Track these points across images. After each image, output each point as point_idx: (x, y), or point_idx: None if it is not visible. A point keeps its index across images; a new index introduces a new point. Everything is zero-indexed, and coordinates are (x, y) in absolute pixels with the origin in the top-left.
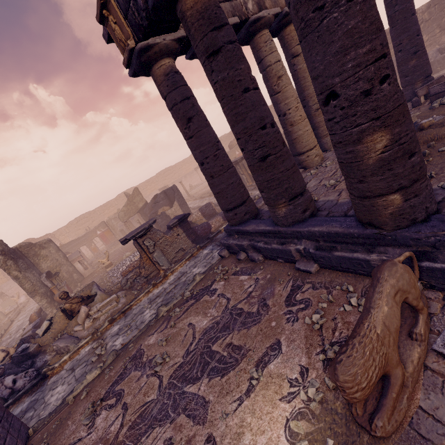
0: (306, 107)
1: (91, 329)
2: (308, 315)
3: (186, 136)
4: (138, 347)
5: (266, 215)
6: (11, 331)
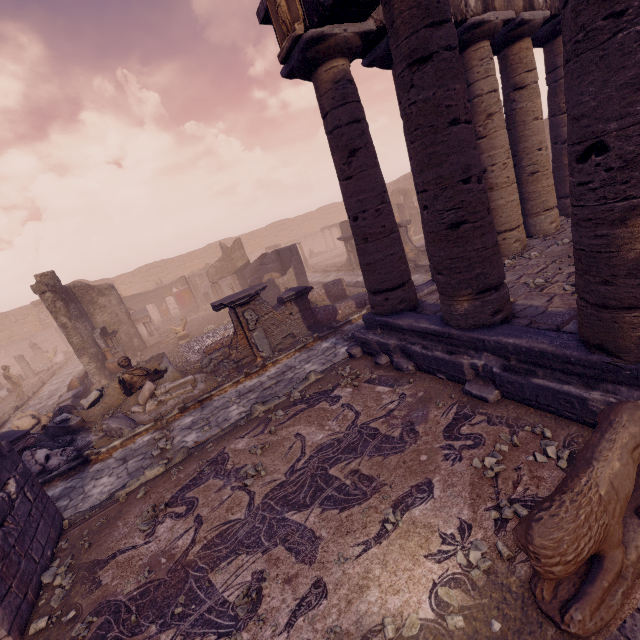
0: (517, 167)
1: (154, 414)
2: (477, 456)
3: (343, 175)
4: (221, 449)
5: (430, 309)
6: (41, 395)
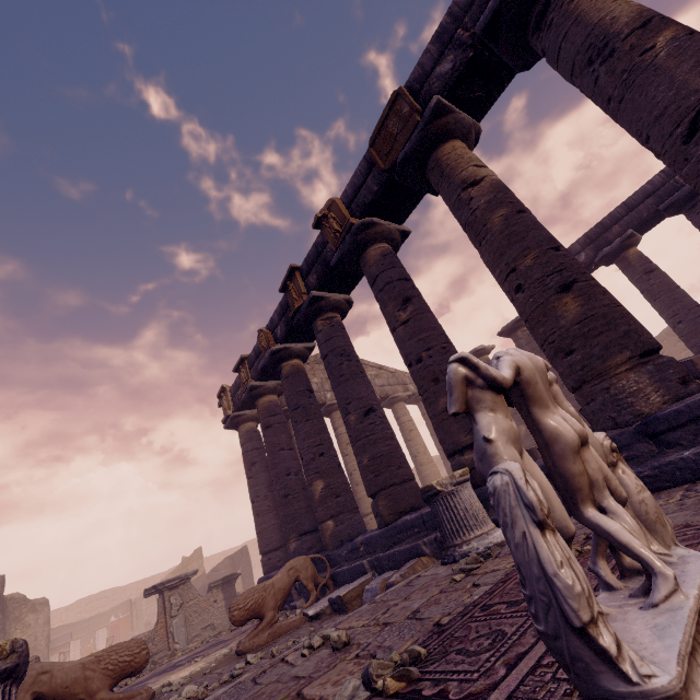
0: None
1: None
2: None
3: (248, 476)
4: None
5: None
6: None
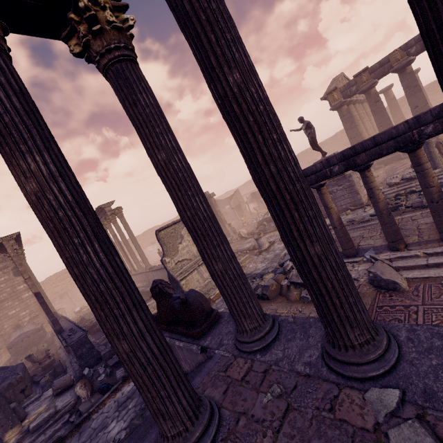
0: None
1: None
2: None
3: (350, 128)
4: None
5: None
6: None
